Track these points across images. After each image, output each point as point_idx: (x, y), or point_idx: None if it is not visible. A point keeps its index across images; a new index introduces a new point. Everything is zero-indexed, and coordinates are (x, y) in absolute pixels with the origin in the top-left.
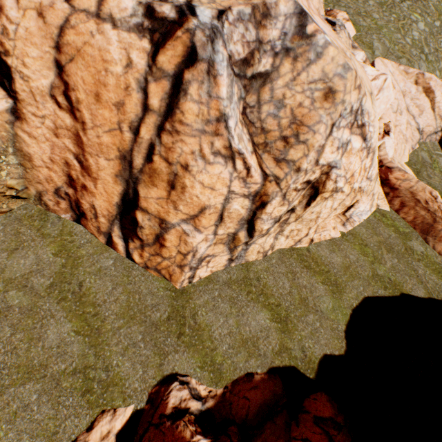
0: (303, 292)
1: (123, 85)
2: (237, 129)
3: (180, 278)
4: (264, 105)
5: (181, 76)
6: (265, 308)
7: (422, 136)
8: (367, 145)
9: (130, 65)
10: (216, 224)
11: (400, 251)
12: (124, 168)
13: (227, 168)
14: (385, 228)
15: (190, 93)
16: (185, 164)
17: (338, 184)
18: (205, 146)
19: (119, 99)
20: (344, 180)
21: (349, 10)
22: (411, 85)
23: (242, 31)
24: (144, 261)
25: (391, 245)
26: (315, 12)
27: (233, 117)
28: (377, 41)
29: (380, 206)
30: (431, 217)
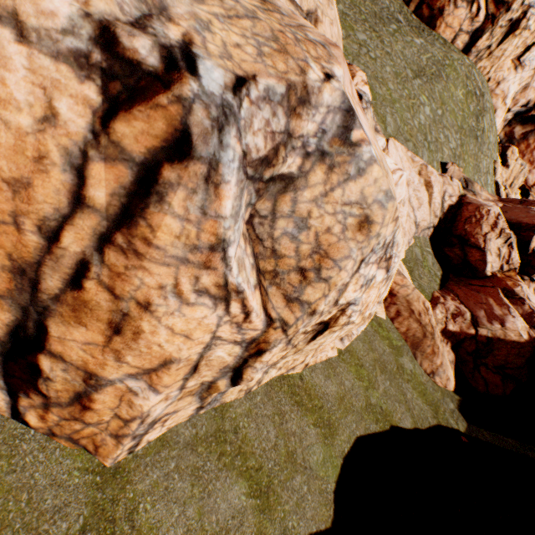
0: (291, 442)
1: (33, 151)
2: (239, 249)
3: (114, 452)
4: (280, 218)
5: (158, 170)
6: (242, 477)
7: (417, 230)
8: (388, 275)
9: (53, 120)
10: (186, 377)
11: (392, 371)
12: (20, 287)
13: (216, 311)
14: (381, 341)
15: (169, 202)
16: (145, 300)
17: (351, 318)
18: (185, 280)
19: (18, 174)
20: (359, 313)
21: (367, 71)
22: (415, 175)
23: (268, 115)
24: (48, 425)
25: (385, 363)
26: (356, 98)
27: (236, 238)
28: (390, 115)
29: (378, 313)
30: (422, 330)
